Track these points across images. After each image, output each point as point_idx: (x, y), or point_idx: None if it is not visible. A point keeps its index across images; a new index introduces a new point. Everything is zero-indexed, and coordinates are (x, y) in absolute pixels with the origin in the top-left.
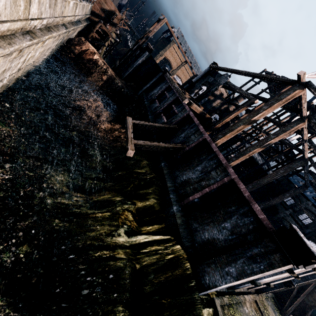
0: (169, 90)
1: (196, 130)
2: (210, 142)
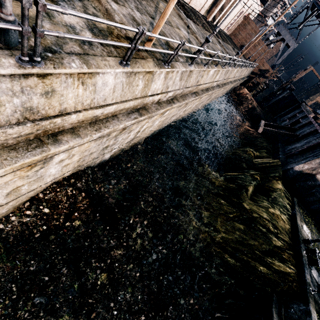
0: (300, 112)
1: (312, 127)
2: (318, 129)
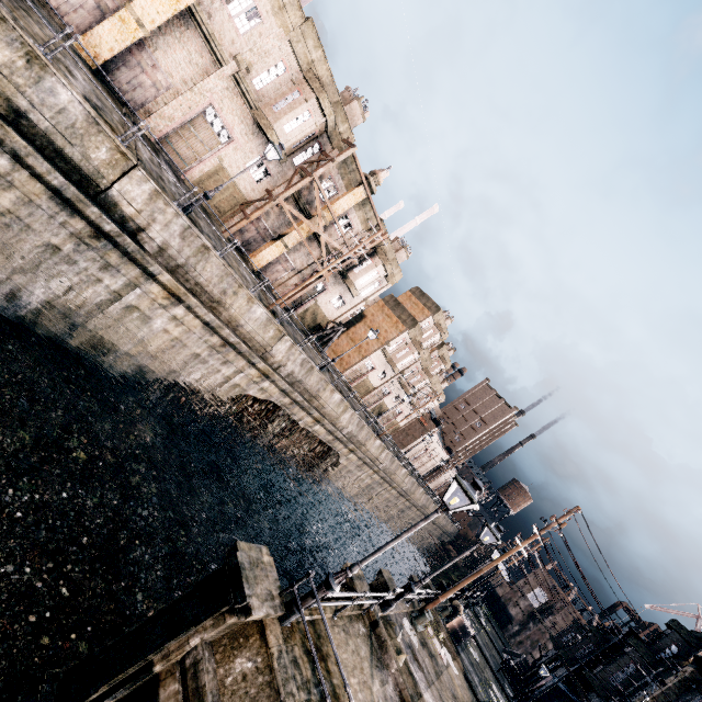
0: None
1: None
2: None
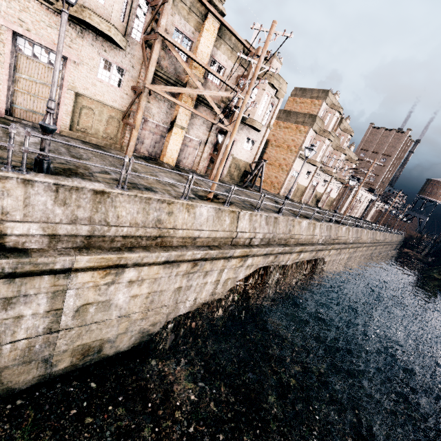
0: None
1: None
2: None
